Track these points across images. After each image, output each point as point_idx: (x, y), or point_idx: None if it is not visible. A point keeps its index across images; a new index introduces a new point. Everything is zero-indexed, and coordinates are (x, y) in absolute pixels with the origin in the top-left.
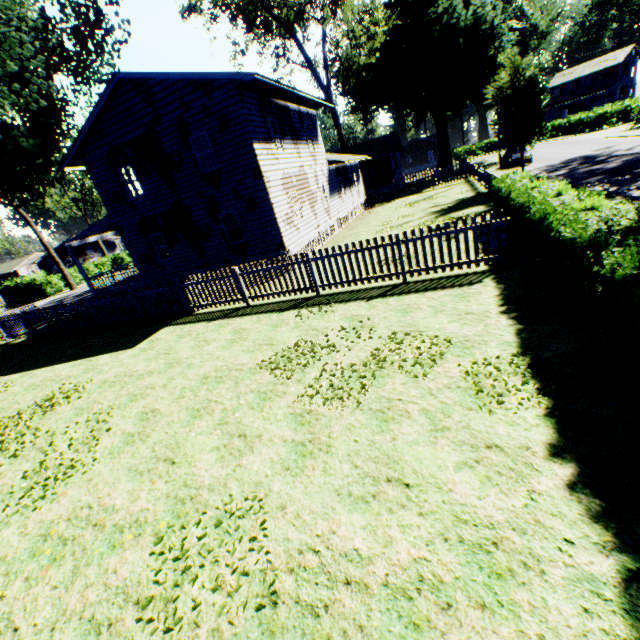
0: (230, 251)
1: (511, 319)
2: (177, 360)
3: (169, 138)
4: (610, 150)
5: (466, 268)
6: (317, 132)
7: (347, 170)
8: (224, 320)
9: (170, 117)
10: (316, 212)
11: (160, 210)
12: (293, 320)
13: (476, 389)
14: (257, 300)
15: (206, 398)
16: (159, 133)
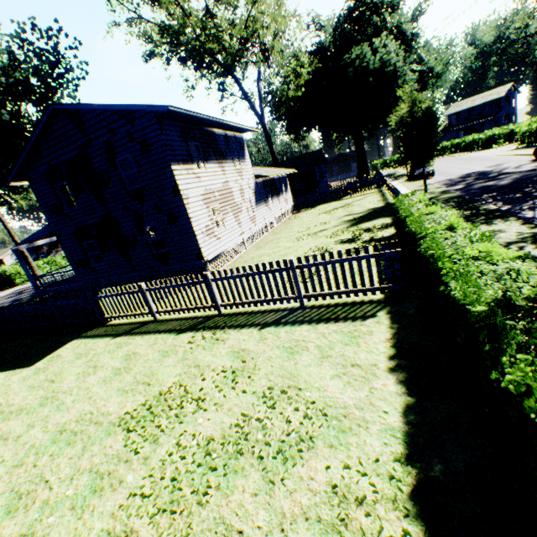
0: (154, 259)
1: (400, 383)
2: (54, 394)
3: (99, 159)
4: (500, 167)
5: (362, 295)
6: (244, 152)
7: (275, 182)
8: (126, 337)
9: (99, 141)
10: (240, 221)
11: (92, 221)
12: (184, 347)
13: (339, 534)
14: (164, 314)
15: (41, 472)
16: (90, 155)
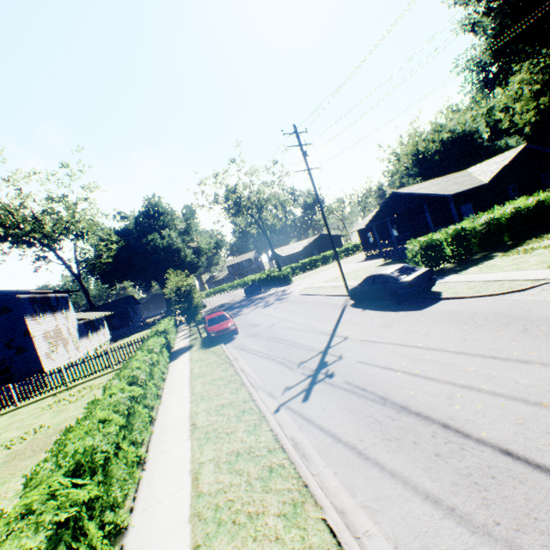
0: None
1: None
2: None
3: None
4: (233, 300)
5: None
6: (70, 304)
7: (94, 321)
8: None
9: None
10: (69, 349)
11: None
12: (52, 398)
13: None
14: (25, 401)
15: (5, 430)
16: None
